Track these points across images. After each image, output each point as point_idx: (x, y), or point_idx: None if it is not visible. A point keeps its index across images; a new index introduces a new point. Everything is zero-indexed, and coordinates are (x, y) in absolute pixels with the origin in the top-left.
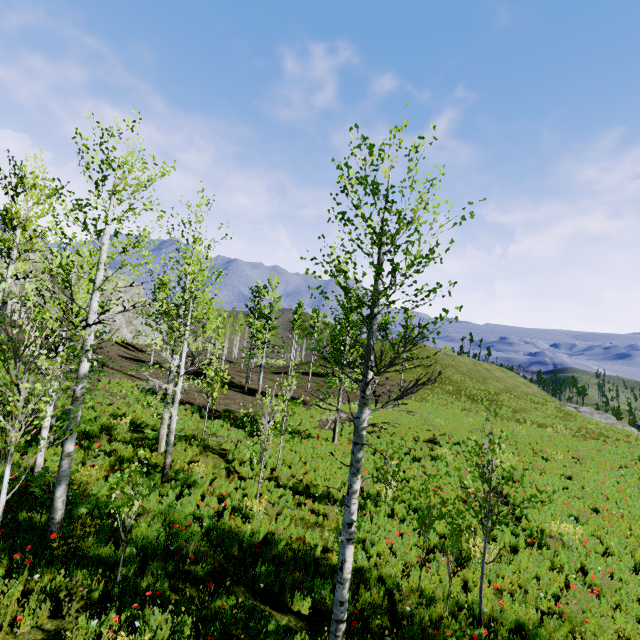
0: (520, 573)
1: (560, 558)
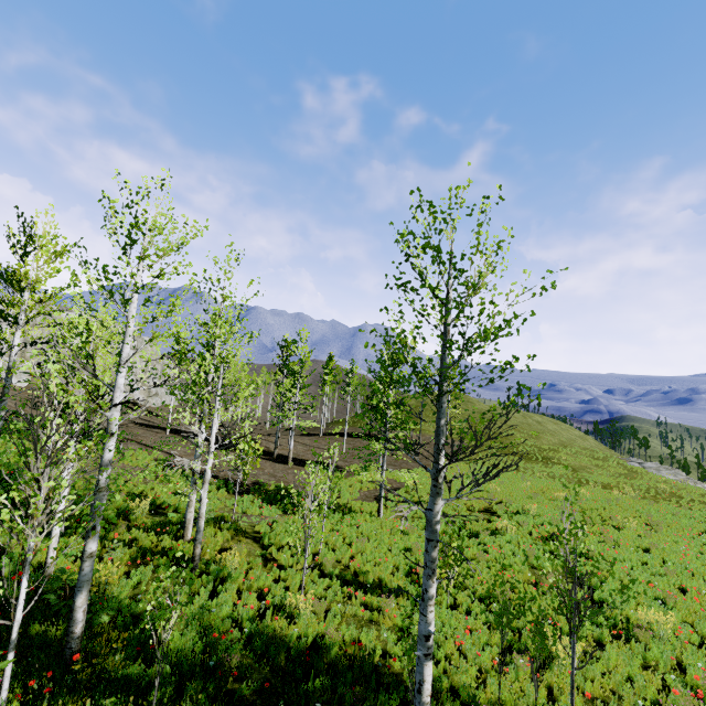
0: (609, 674)
1: (652, 653)
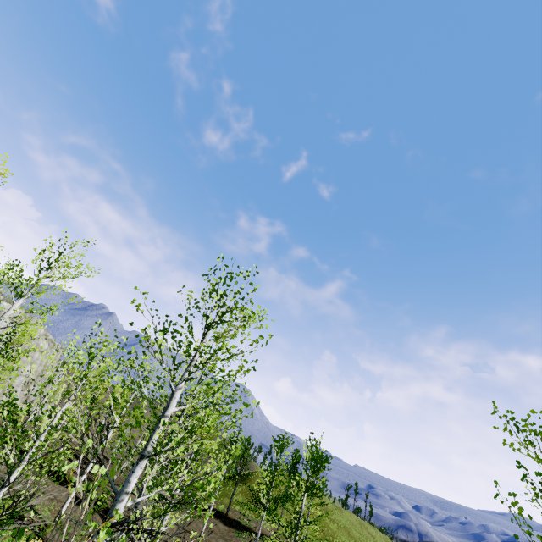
0: None
1: None
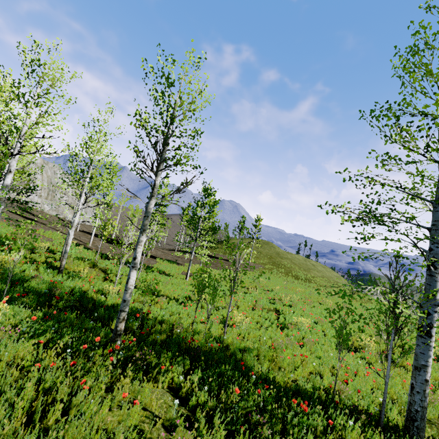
0: None
1: (292, 333)
